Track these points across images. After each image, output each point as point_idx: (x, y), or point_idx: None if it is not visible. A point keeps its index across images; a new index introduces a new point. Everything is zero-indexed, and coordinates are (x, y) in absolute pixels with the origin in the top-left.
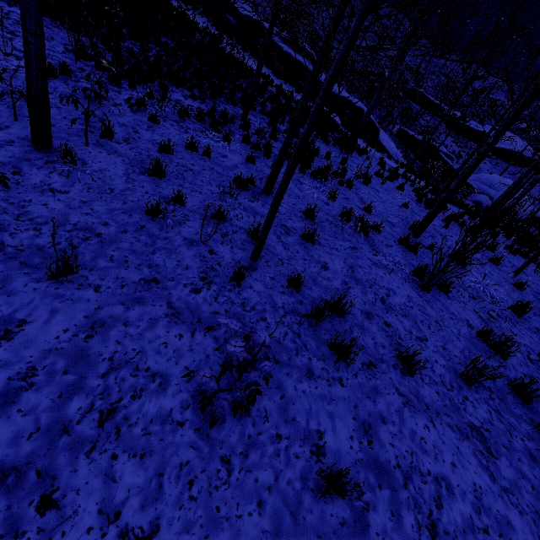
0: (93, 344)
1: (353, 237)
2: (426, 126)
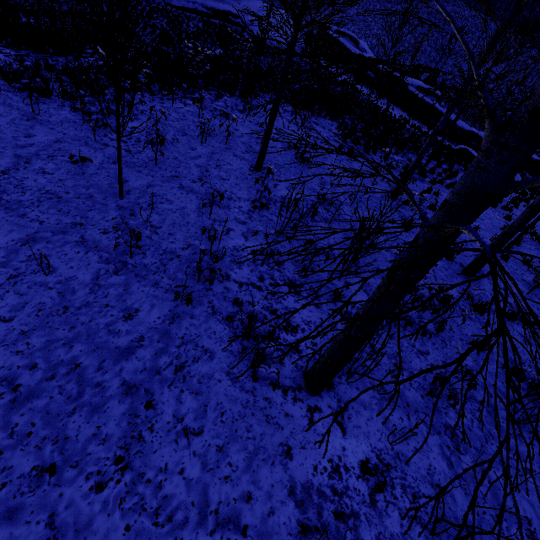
0: (483, 272)
1: (533, 243)
2: None
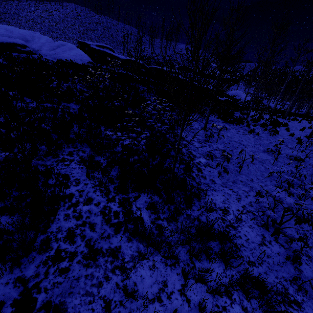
0: None
1: None
2: None
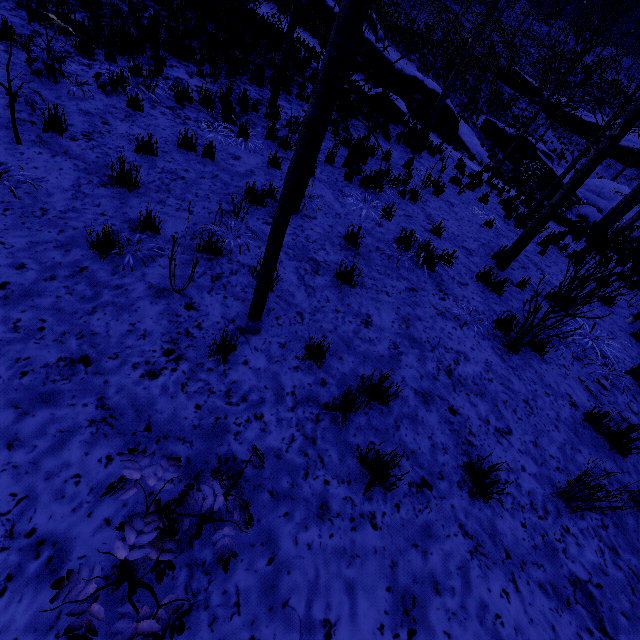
0: None
1: (413, 273)
2: (520, 117)
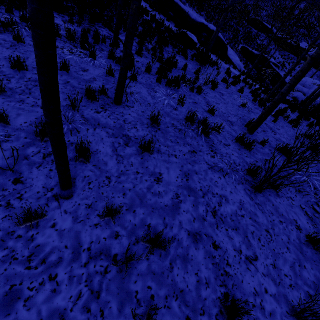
0: None
1: (195, 140)
2: (261, 45)
